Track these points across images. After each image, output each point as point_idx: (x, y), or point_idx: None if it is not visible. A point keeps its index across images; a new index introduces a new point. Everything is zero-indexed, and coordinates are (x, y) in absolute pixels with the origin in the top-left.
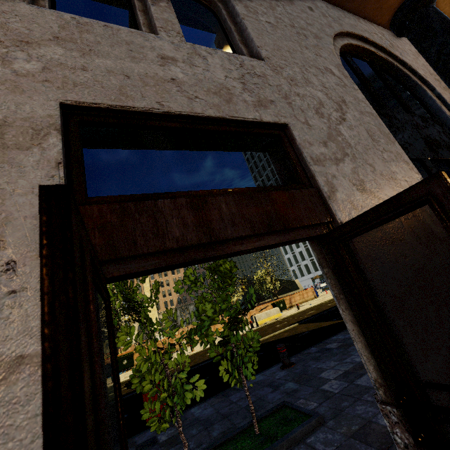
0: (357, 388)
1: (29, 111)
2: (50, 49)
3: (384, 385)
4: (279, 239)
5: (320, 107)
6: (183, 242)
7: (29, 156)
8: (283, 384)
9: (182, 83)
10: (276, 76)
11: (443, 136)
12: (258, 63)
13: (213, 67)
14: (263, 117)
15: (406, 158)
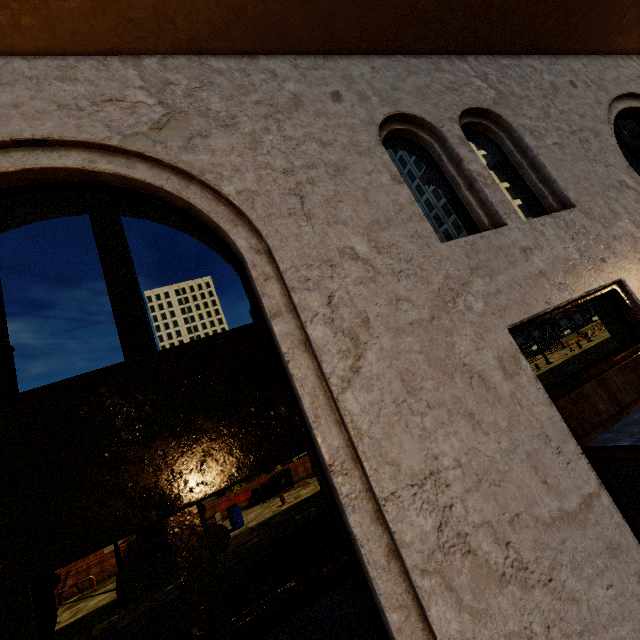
0: None
1: (502, 344)
2: (476, 283)
3: None
4: None
5: (635, 243)
6: (608, 413)
7: (522, 378)
8: None
9: (546, 273)
10: (592, 223)
11: None
12: (574, 214)
13: (552, 241)
14: (604, 281)
15: None
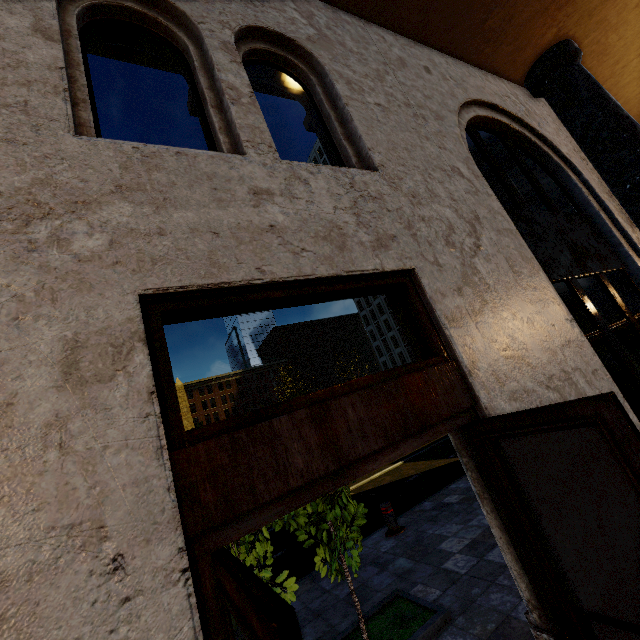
0: (489, 566)
1: (104, 317)
2: (115, 208)
3: (540, 608)
4: (416, 443)
5: (451, 233)
6: (309, 475)
7: (115, 390)
8: (392, 560)
9: (283, 230)
10: (395, 193)
11: (592, 240)
12: (371, 177)
13: (318, 195)
14: (385, 264)
15: (553, 293)
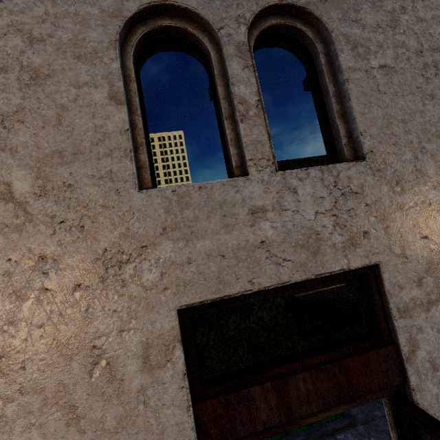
0: None
1: (160, 327)
2: (163, 247)
3: None
4: (346, 407)
5: (428, 218)
6: (268, 424)
7: (166, 372)
8: None
9: (271, 244)
10: (377, 183)
11: None
12: (357, 169)
13: (303, 202)
14: (351, 263)
15: None
